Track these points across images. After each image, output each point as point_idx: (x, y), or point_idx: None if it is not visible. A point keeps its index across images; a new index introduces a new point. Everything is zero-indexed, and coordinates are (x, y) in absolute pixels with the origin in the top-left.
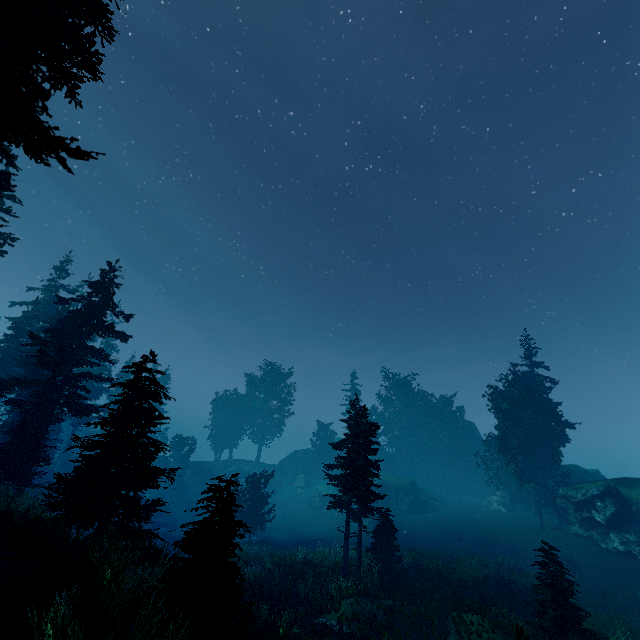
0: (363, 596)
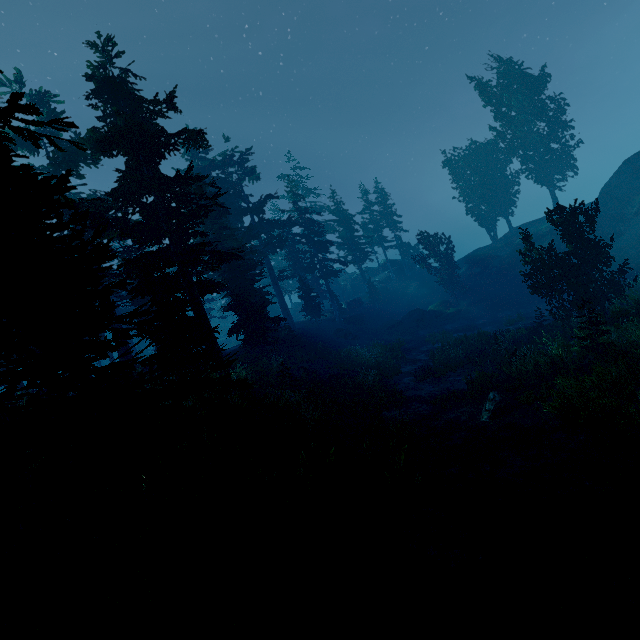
0: None
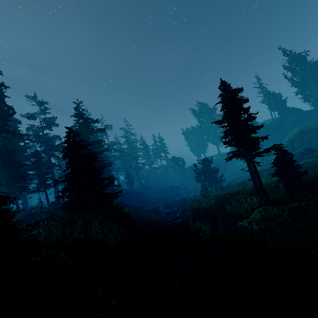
0: (271, 205)
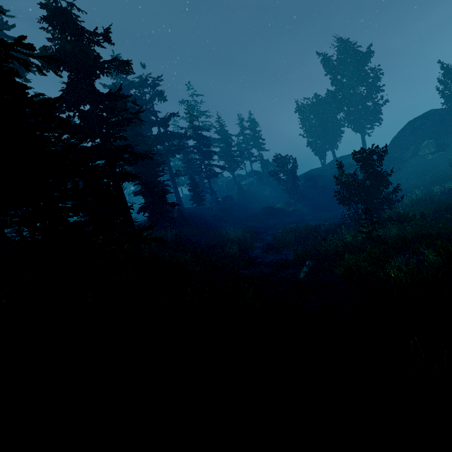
0: None
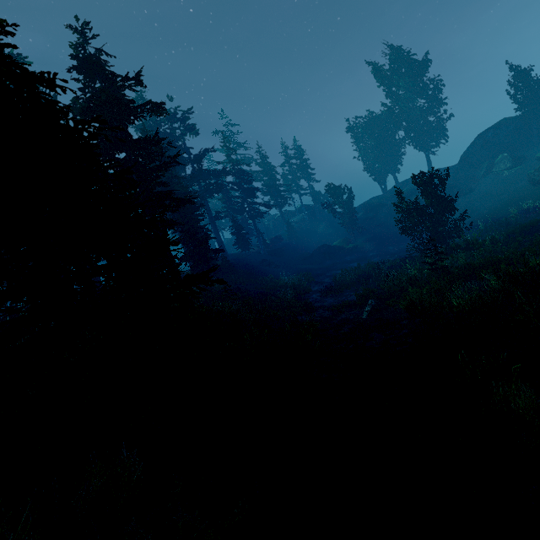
0: None
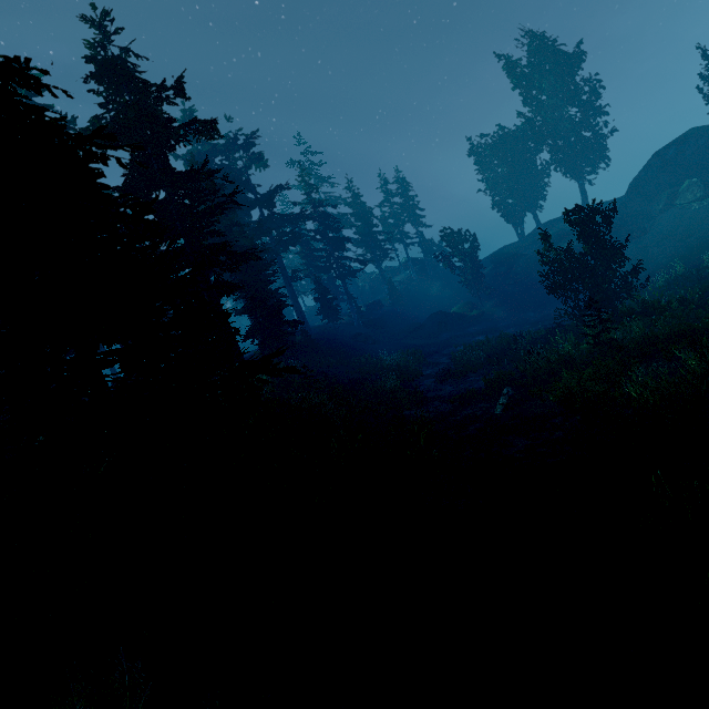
0: None
